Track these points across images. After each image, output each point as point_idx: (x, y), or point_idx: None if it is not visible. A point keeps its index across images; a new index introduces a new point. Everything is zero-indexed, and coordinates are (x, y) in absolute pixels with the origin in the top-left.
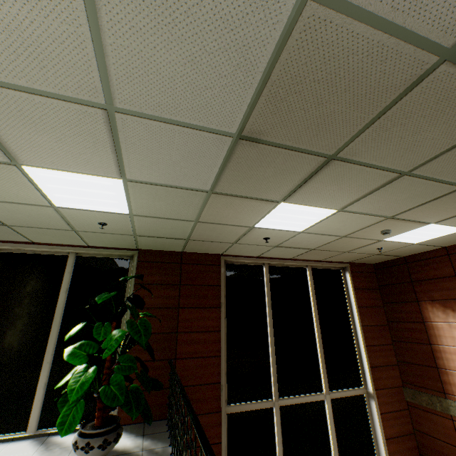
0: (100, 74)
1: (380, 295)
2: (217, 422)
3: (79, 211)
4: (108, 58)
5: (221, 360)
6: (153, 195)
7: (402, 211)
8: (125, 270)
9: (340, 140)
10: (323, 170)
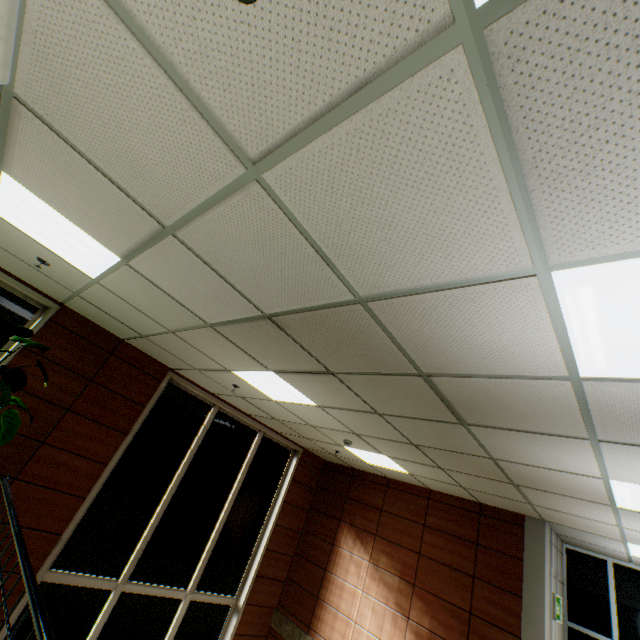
0: (184, 215)
1: (312, 497)
2: (20, 589)
3: (24, 236)
4: (202, 218)
5: (82, 505)
6: (144, 288)
7: (367, 434)
8: (32, 333)
9: (343, 368)
10: (321, 375)
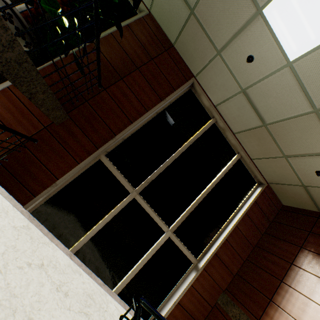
0: None
1: (267, 226)
2: (89, 151)
3: None
4: None
5: (129, 125)
6: None
7: None
8: None
9: None
10: None
